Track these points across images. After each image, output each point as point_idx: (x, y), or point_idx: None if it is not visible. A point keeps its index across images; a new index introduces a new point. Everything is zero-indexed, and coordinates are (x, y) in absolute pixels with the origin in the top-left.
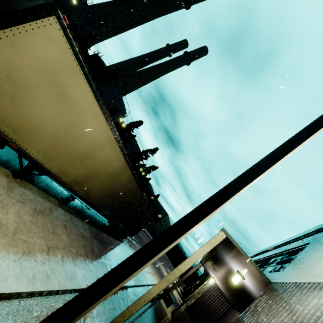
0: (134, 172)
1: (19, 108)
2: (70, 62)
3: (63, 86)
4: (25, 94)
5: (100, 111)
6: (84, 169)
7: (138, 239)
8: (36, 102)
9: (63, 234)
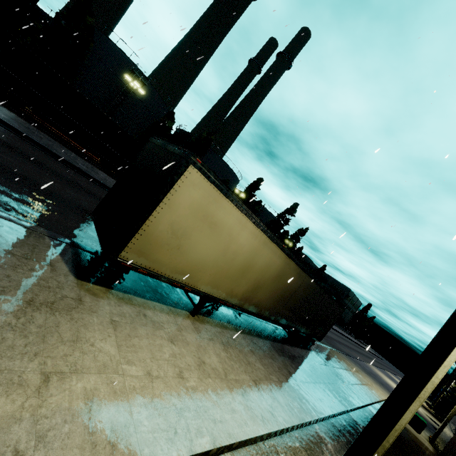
0: (299, 262)
1: (184, 254)
2: (211, 192)
3: (210, 216)
4: (186, 240)
5: (247, 219)
6: (248, 283)
7: (324, 339)
8: (194, 242)
9: (256, 361)
